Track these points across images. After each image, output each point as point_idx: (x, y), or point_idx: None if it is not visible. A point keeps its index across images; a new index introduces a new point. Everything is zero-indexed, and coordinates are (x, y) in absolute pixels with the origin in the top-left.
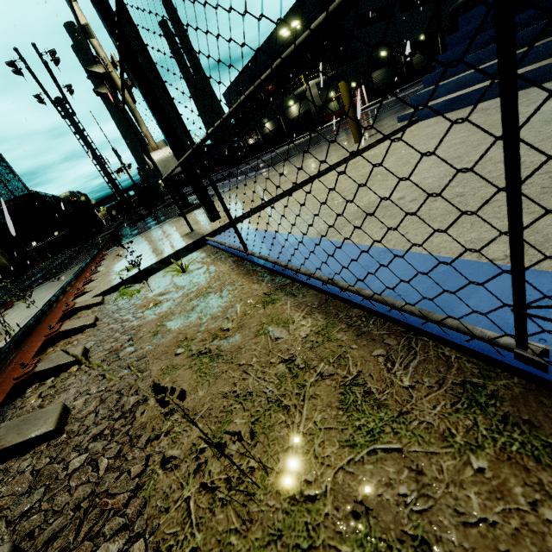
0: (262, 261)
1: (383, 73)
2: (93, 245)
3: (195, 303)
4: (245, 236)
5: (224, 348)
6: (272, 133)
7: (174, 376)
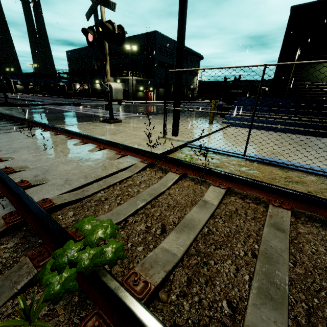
0: (258, 160)
1: (163, 91)
2: None
3: (246, 168)
4: (219, 149)
5: (295, 181)
6: (99, 90)
7: (291, 186)
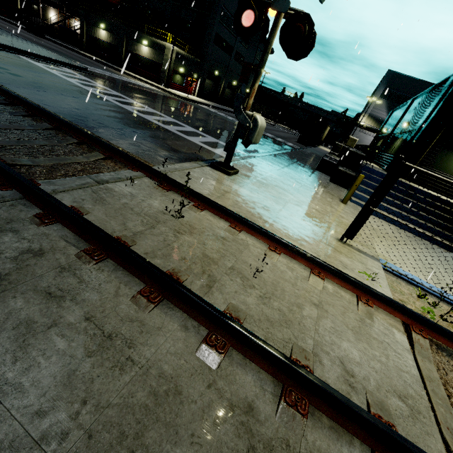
0: None
1: (210, 84)
2: None
3: None
4: (415, 278)
5: None
6: (104, 43)
7: None
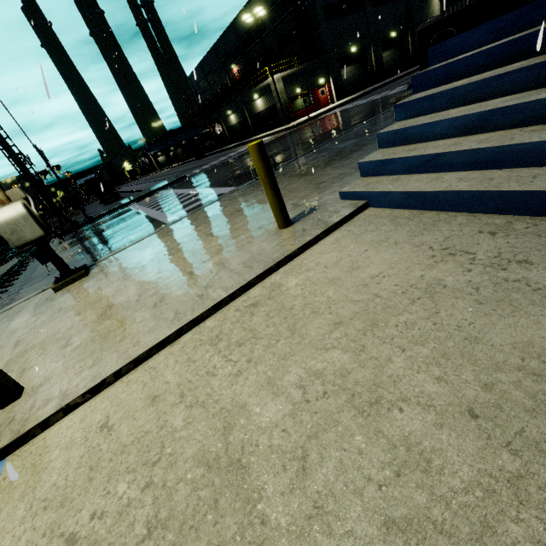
0: None
1: (353, 70)
2: (0, 270)
3: None
4: None
5: None
6: (237, 126)
7: None
